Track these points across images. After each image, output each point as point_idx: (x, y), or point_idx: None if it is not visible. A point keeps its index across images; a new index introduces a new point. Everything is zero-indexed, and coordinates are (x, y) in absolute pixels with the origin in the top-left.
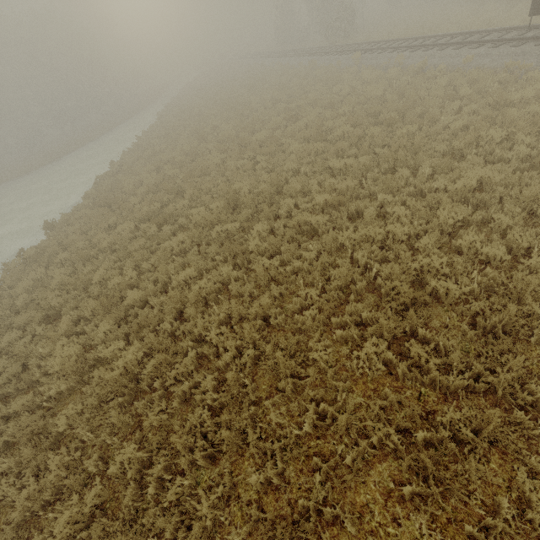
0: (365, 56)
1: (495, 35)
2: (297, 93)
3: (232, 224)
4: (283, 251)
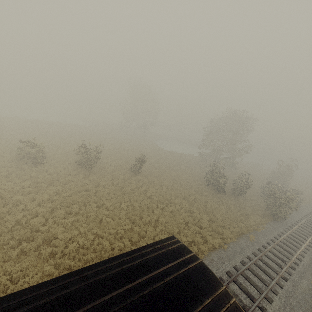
0: None
1: None
2: None
3: None
4: None
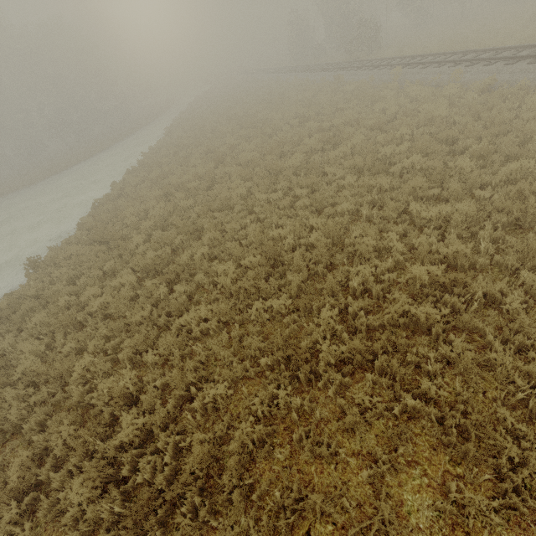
0: (404, 71)
1: None
2: (328, 110)
3: (280, 300)
4: (376, 366)
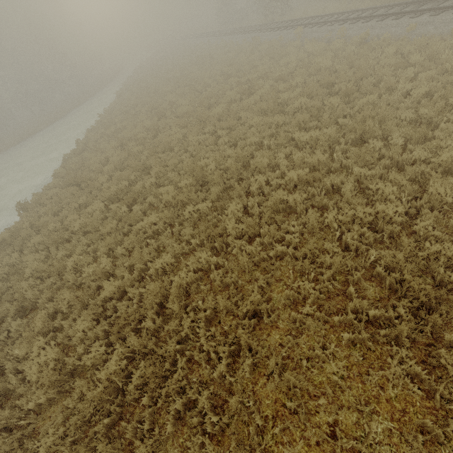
0: (306, 30)
1: (432, 3)
2: (246, 67)
3: (204, 203)
4: (262, 233)
